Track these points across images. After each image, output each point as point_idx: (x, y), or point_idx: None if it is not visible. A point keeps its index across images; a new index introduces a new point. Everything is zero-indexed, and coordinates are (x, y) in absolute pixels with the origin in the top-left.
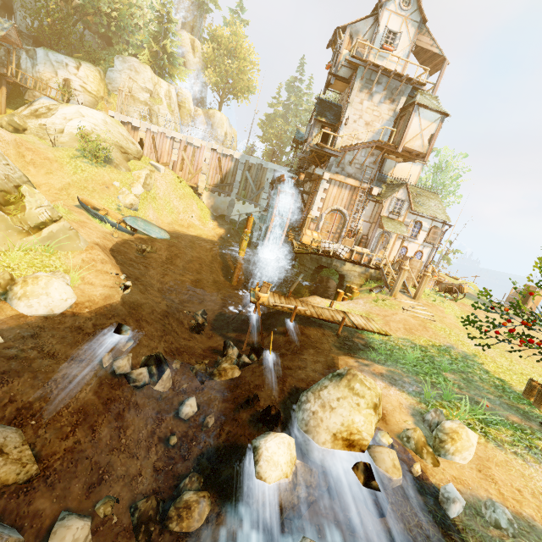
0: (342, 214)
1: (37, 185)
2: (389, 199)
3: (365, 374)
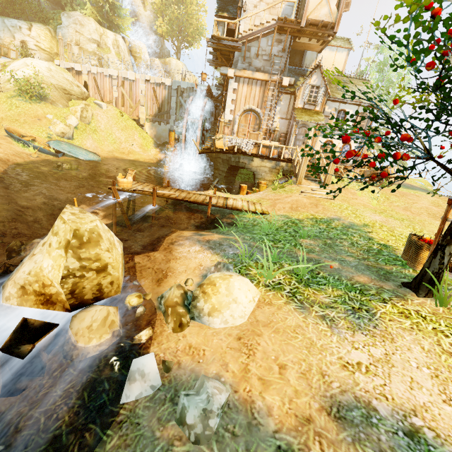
0: (256, 114)
1: None
2: (303, 87)
3: (187, 241)
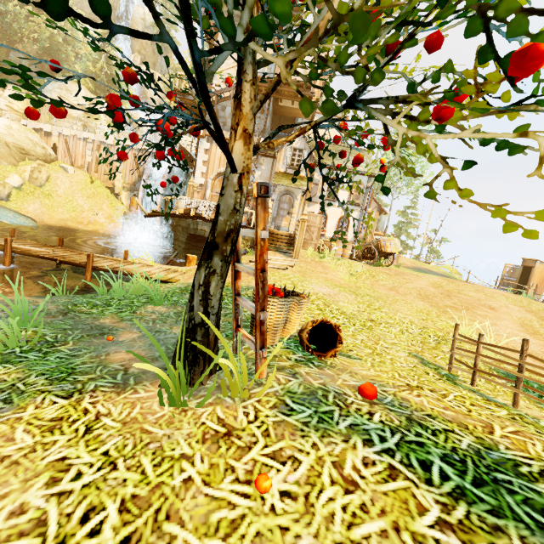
0: None
1: None
2: (284, 150)
3: None
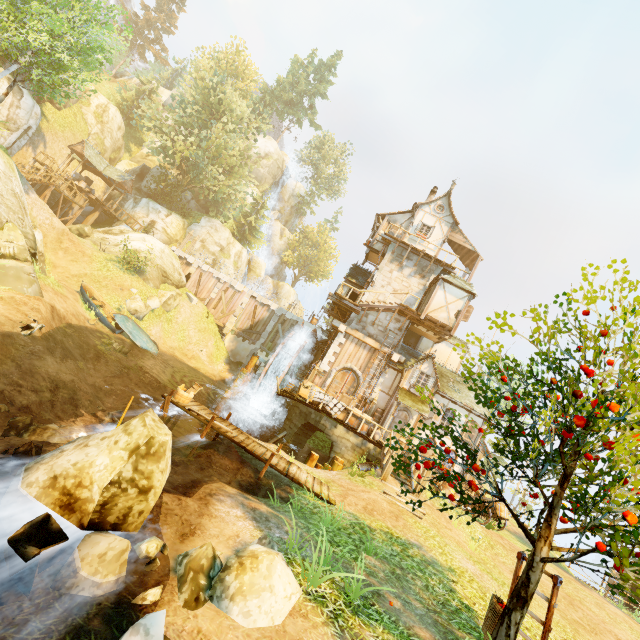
0: (356, 376)
1: (56, 265)
2: (412, 370)
3: (229, 499)
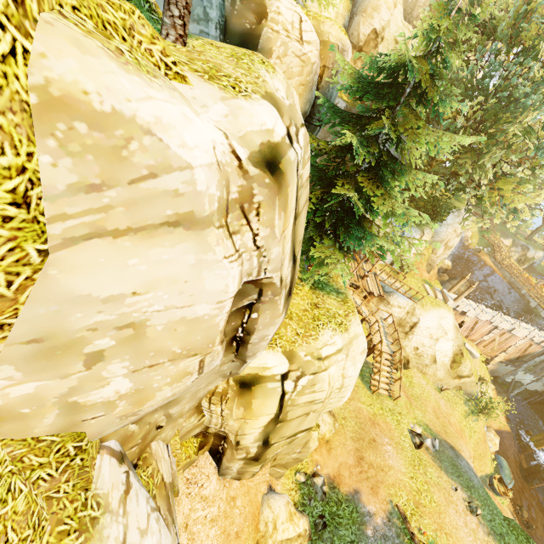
0: None
1: None
2: None
3: None
